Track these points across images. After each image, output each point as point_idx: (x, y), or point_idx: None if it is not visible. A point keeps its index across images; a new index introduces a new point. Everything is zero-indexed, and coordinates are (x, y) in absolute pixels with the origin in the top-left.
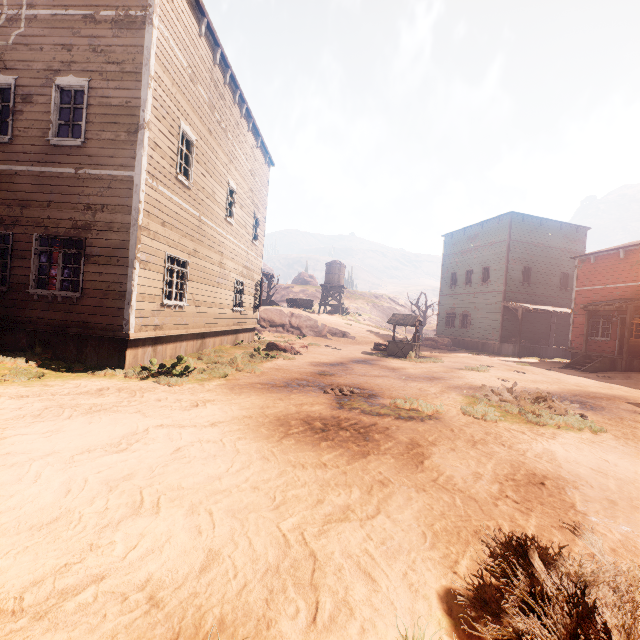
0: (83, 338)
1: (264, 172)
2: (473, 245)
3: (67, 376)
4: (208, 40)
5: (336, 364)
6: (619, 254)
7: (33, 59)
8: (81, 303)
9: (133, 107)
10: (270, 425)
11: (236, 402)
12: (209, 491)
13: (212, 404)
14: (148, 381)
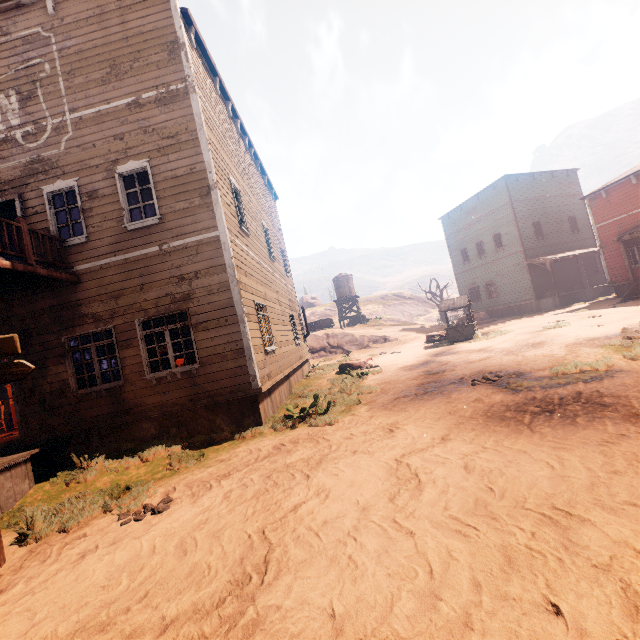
0: (211, 407)
1: (274, 207)
2: (474, 218)
3: (223, 448)
4: (220, 97)
5: (425, 363)
6: (630, 181)
7: (89, 157)
8: (201, 373)
9: (198, 172)
10: (493, 423)
11: (418, 417)
12: (581, 489)
13: (401, 425)
14: (301, 428)
